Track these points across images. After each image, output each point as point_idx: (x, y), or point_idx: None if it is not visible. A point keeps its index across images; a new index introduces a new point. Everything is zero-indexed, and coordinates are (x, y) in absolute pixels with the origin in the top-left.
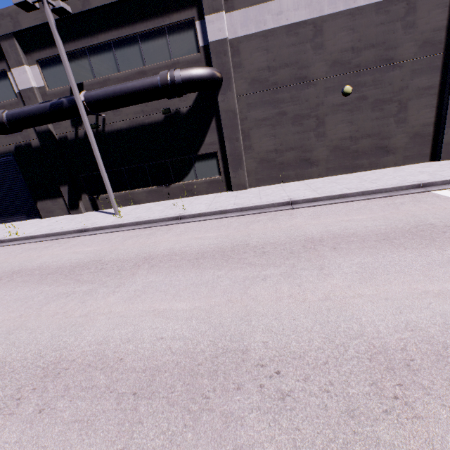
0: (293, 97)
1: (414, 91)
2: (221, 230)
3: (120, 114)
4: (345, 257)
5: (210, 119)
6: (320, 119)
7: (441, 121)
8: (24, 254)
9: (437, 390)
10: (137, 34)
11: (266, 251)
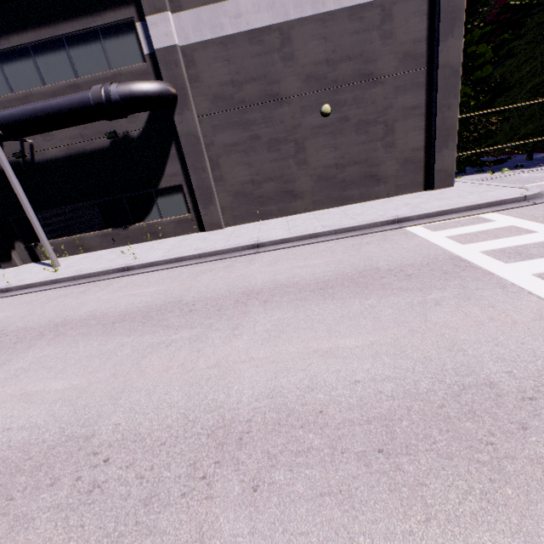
0: (265, 118)
1: (400, 111)
2: (164, 284)
3: (52, 139)
4: (268, 313)
5: (169, 144)
6: (300, 143)
7: (432, 145)
8: None
9: (248, 465)
10: (62, 37)
11: (194, 309)
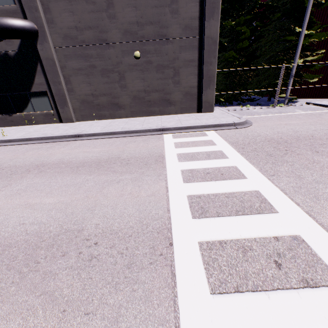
0: (99, 54)
1: (183, 62)
2: (4, 154)
3: None
4: (33, 179)
5: (36, 63)
6: (122, 74)
7: (201, 85)
8: None
9: None
10: None
11: None
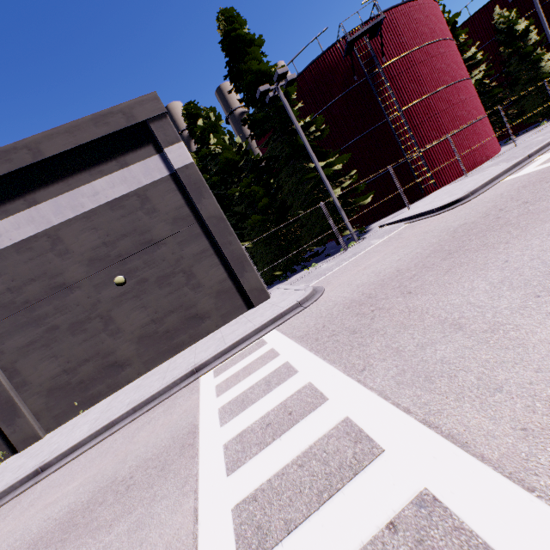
0: (59, 307)
1: (192, 258)
2: None
3: None
4: None
5: None
6: (106, 316)
7: (234, 273)
8: None
9: None
10: None
11: None
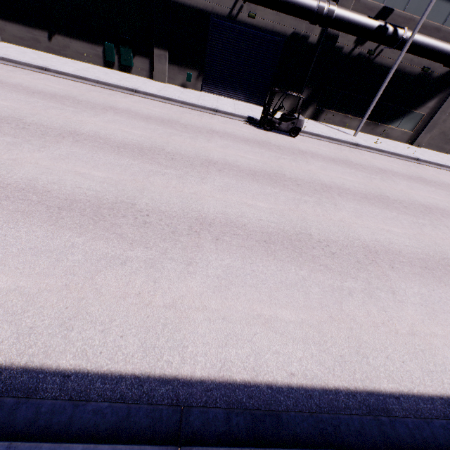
0: None
1: None
2: None
3: (396, 53)
4: None
5: (443, 90)
6: None
7: None
8: (346, 153)
9: None
10: None
11: None
